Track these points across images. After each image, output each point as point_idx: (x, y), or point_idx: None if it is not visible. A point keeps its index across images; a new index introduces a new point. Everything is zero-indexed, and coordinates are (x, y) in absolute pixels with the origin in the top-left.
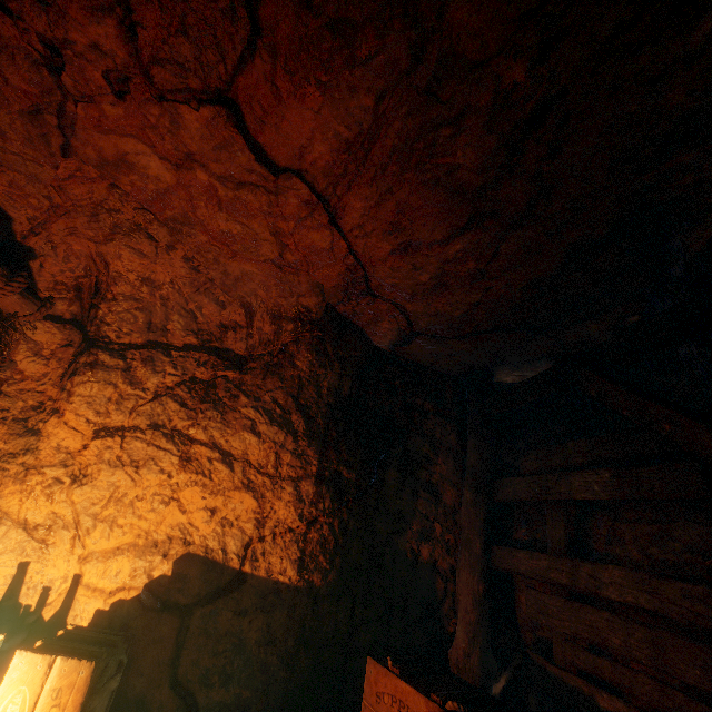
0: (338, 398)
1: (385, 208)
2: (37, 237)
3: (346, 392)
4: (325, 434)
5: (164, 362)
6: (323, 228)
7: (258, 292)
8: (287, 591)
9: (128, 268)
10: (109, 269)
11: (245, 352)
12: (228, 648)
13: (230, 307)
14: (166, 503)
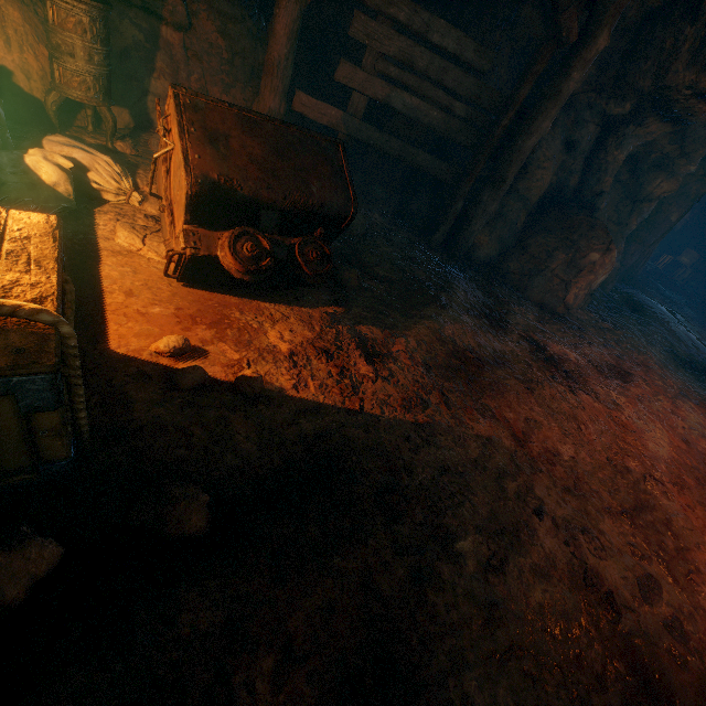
0: None
1: None
2: None
3: None
4: None
5: None
6: None
7: None
8: (675, 231)
9: None
10: None
11: None
12: None
13: None
14: None
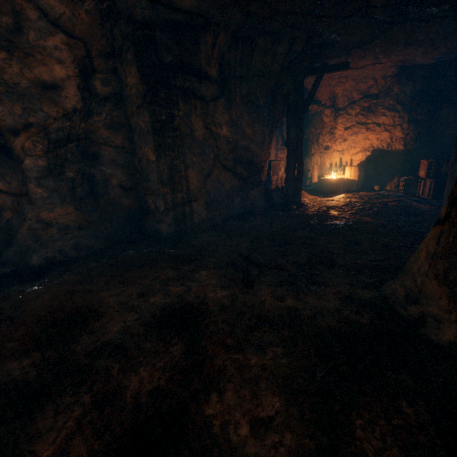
0: (415, 93)
1: (391, 57)
2: (319, 94)
3: (418, 89)
4: (410, 107)
5: (354, 106)
6: (380, 65)
7: (375, 74)
8: (401, 152)
9: (339, 91)
10: (335, 93)
11: (377, 92)
12: (387, 165)
13: (368, 81)
14: (365, 140)
